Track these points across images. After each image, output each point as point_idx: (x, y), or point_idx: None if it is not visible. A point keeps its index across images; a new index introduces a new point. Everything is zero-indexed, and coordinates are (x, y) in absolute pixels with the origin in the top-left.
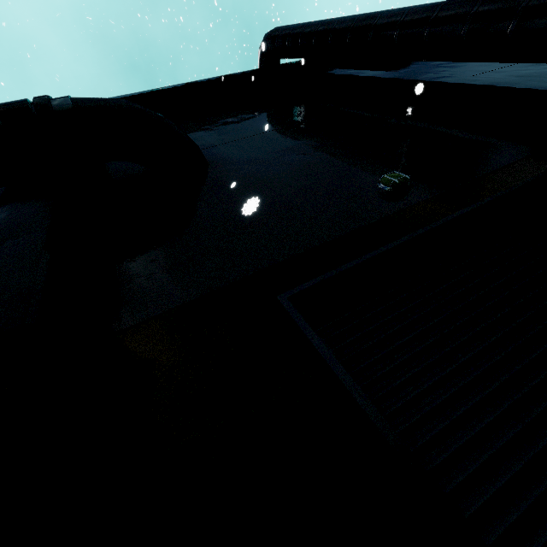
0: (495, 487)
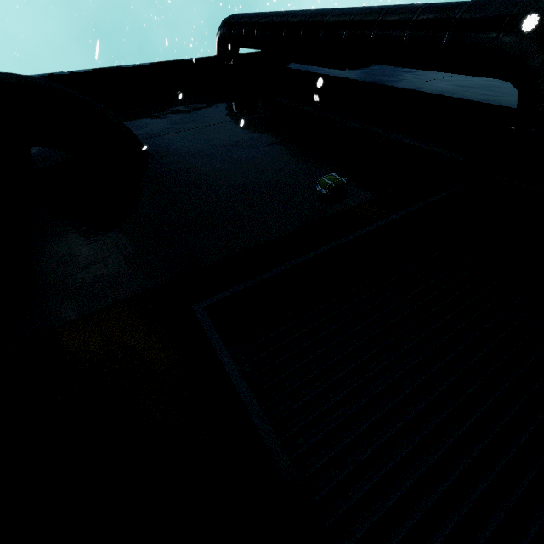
0: (386, 505)
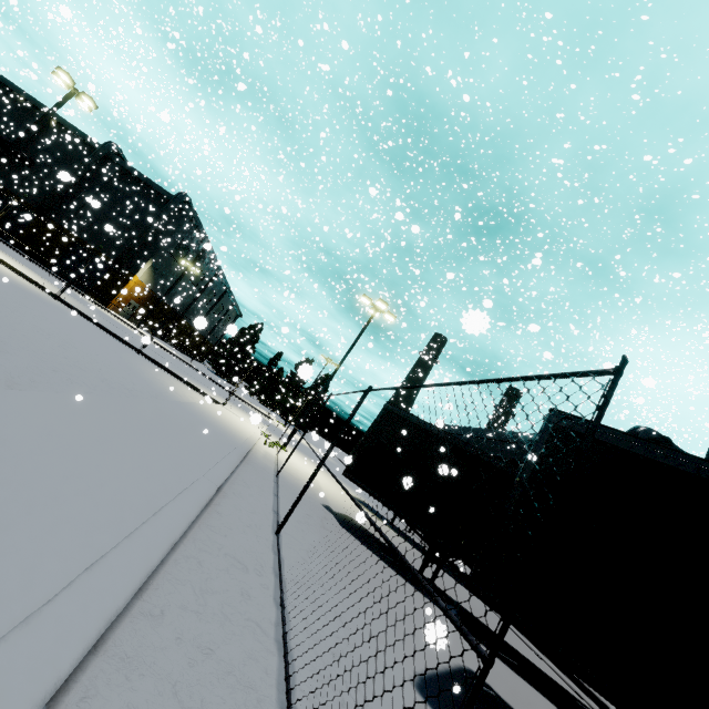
0: None
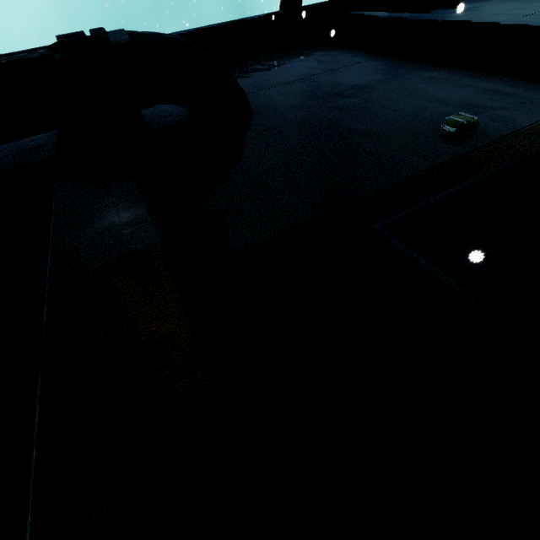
0: None
